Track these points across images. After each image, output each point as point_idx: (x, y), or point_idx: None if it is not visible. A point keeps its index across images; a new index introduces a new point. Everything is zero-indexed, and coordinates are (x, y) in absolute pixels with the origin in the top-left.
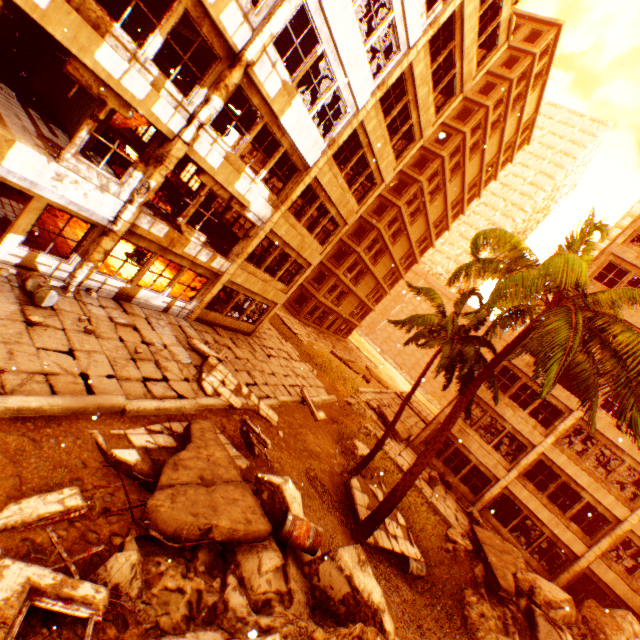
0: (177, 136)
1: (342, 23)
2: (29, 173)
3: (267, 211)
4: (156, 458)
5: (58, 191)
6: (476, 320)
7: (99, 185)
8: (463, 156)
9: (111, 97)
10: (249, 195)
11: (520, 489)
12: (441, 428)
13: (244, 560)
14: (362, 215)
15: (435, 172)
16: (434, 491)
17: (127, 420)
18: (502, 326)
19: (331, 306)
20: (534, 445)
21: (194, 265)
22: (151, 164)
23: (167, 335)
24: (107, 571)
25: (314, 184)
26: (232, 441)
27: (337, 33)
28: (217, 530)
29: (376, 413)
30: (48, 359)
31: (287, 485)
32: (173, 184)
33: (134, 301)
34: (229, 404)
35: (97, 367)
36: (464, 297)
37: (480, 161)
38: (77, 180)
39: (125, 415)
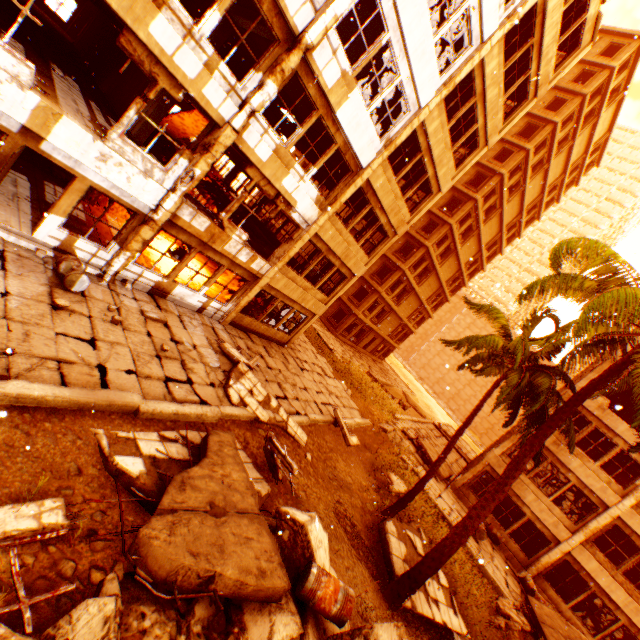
0: (227, 123)
1: (412, 9)
2: (74, 151)
3: (313, 213)
4: (162, 472)
5: (101, 172)
6: (552, 346)
7: (143, 170)
8: (524, 175)
9: (162, 75)
10: (296, 193)
11: (587, 558)
12: (504, 474)
13: (252, 623)
14: (409, 232)
15: (492, 190)
16: (480, 545)
17: (139, 422)
18: (583, 356)
19: (370, 324)
20: (607, 506)
21: (233, 265)
22: (198, 152)
23: (198, 335)
24: (71, 624)
25: (365, 187)
26: (254, 459)
27: (405, 20)
28: (220, 580)
29: (413, 444)
30: (66, 345)
31: (313, 524)
32: (223, 191)
33: (169, 297)
34: (255, 416)
35: (117, 360)
36: (535, 318)
37: (542, 181)
38: (121, 162)
39: (138, 416)
